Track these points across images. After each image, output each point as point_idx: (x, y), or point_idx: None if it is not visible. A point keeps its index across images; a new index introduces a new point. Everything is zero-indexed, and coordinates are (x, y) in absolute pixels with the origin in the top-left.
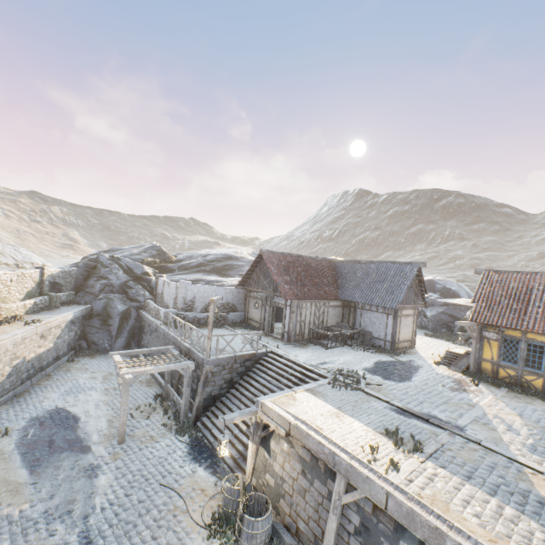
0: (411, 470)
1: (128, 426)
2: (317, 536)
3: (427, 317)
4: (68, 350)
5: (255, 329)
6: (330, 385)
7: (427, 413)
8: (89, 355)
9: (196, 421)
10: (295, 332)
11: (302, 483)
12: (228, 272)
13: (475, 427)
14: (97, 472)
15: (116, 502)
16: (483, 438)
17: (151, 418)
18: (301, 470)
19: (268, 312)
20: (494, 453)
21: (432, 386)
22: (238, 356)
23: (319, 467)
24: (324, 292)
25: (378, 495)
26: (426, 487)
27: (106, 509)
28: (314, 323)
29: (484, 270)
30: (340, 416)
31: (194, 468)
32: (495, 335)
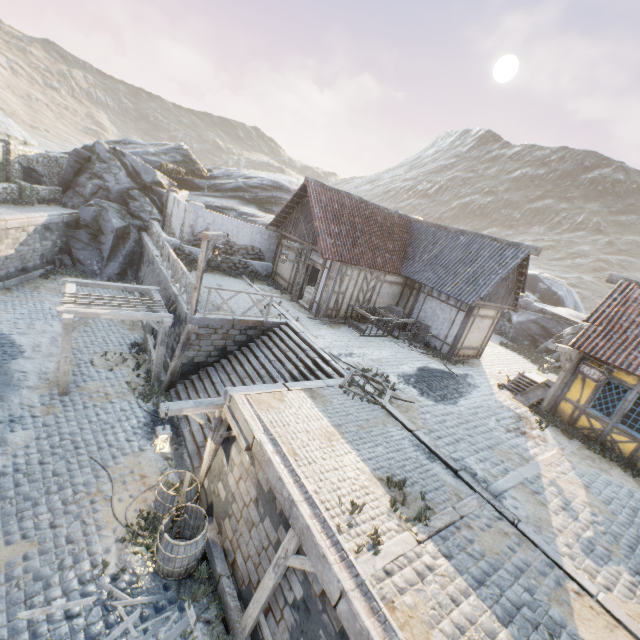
0: (398, 554)
1: (82, 374)
2: (251, 582)
3: (512, 322)
4: (42, 263)
5: (280, 289)
6: (343, 389)
7: (460, 459)
8: (72, 275)
9: (169, 388)
10: (327, 305)
11: (252, 513)
12: (273, 208)
13: (518, 496)
14: (16, 425)
15: (23, 469)
16: (523, 517)
17: (116, 371)
18: (255, 498)
19: (300, 270)
20: (531, 545)
21: (482, 418)
22: (237, 320)
23: (275, 506)
24: (382, 260)
25: (330, 585)
26: (408, 590)
27: (7, 476)
28: (358, 299)
29: (624, 279)
30: (333, 440)
31: (144, 446)
32: (597, 374)
